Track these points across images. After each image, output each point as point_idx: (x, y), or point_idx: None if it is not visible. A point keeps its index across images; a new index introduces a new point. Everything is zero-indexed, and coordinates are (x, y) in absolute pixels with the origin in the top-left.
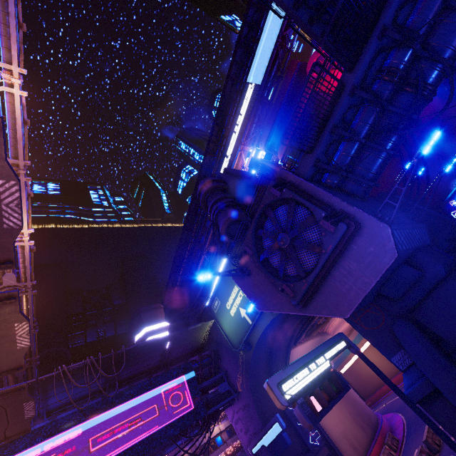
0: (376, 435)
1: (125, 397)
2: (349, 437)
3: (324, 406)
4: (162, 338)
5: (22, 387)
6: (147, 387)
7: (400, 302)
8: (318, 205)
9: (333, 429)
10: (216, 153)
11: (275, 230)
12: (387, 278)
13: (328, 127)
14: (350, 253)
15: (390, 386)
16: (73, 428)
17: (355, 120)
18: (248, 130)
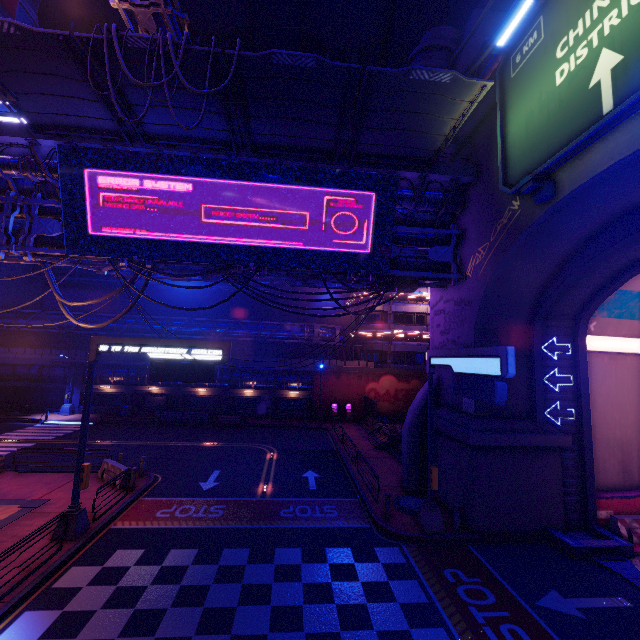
0: None
1: (262, 175)
2: (631, 453)
3: None
4: (334, 66)
5: None
6: (302, 180)
7: None
8: None
9: (608, 426)
10: None
11: None
12: None
13: None
14: None
15: None
16: (180, 178)
17: None
18: None
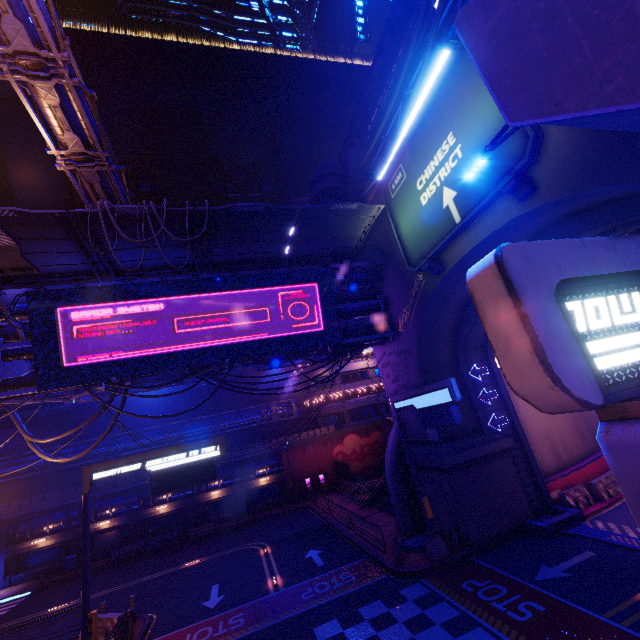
0: (601, 452)
1: (224, 285)
2: (554, 439)
3: None
4: (278, 208)
5: None
6: (258, 283)
7: None
8: None
9: (532, 422)
10: None
11: None
12: None
13: None
14: None
15: None
16: (152, 300)
17: None
18: None
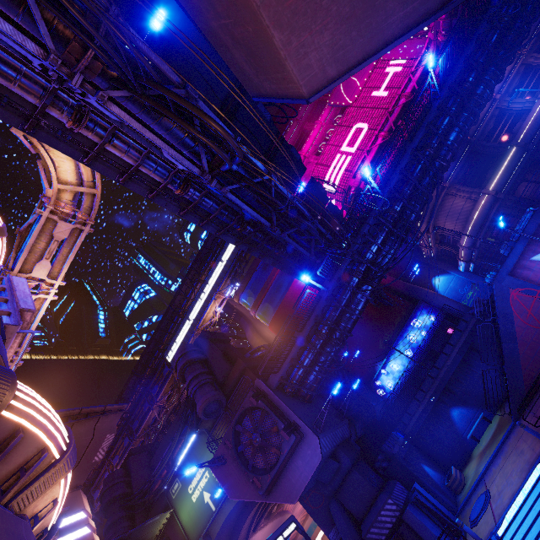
0: None
1: None
2: None
3: None
4: None
5: None
6: None
7: (329, 486)
8: (280, 418)
9: None
10: (189, 295)
11: (250, 428)
12: (321, 468)
13: (289, 359)
14: (298, 453)
15: None
16: None
17: (304, 354)
18: (225, 281)
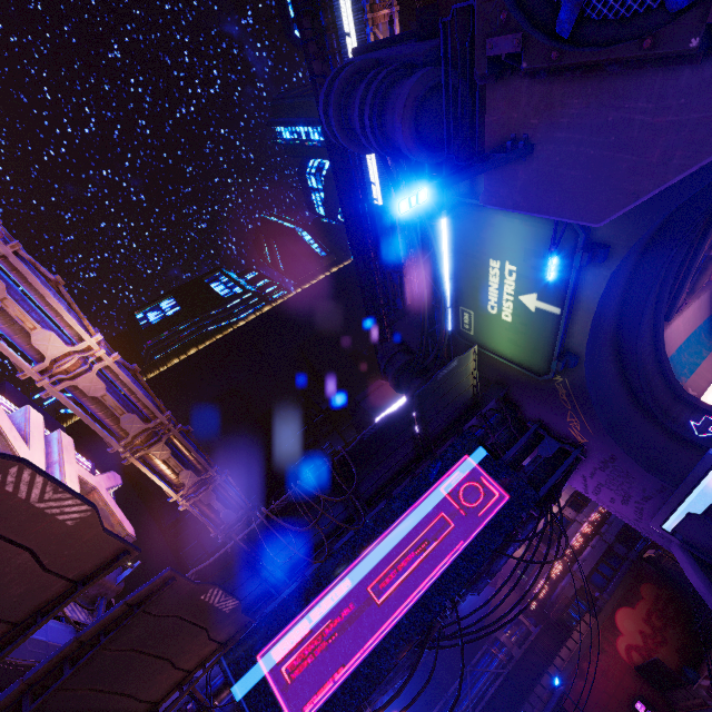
0: None
1: (389, 517)
2: None
3: None
4: (397, 410)
5: (169, 579)
6: (416, 493)
7: None
8: None
9: None
10: None
11: None
12: None
13: None
14: None
15: None
16: (334, 583)
17: None
18: None
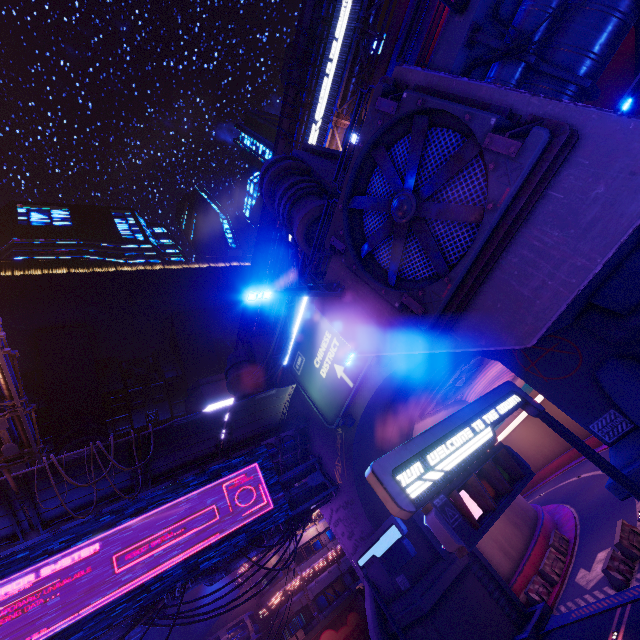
0: (536, 535)
1: (166, 497)
2: (498, 538)
3: (487, 509)
4: (213, 411)
5: None
6: (199, 483)
7: (632, 318)
8: (481, 107)
9: None
10: (295, 137)
11: (387, 195)
12: (615, 268)
13: None
14: (547, 210)
15: (604, 468)
16: (86, 542)
17: None
18: (343, 88)
